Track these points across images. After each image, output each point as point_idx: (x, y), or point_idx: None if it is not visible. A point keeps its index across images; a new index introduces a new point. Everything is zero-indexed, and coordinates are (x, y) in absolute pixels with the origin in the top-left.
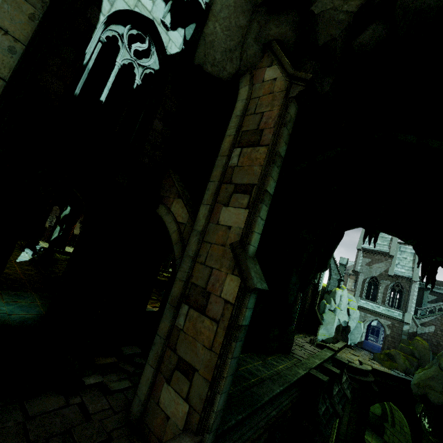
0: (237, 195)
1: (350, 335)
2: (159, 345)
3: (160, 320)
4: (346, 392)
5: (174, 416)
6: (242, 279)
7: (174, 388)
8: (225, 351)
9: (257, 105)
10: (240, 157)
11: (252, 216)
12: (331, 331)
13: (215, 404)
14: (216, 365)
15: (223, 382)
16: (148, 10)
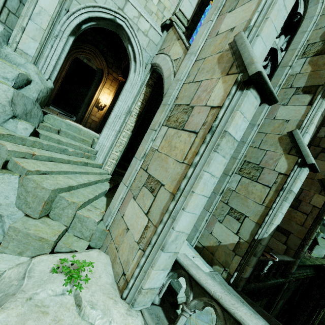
0: (323, 154)
1: None
2: None
3: None
4: None
5: (276, 249)
6: None
7: (275, 238)
8: (312, 228)
9: None
10: None
11: None
12: (321, 253)
13: (304, 248)
14: (307, 232)
15: (310, 240)
16: (276, 44)
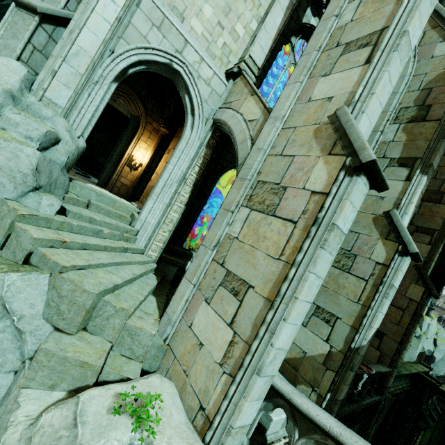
0: (418, 234)
1: (433, 365)
2: None
3: None
4: (437, 408)
5: (367, 356)
6: (426, 288)
7: None
8: (410, 327)
9: (437, 172)
10: (421, 208)
11: (433, 250)
12: (413, 355)
13: (401, 354)
14: (404, 333)
15: (408, 344)
16: None
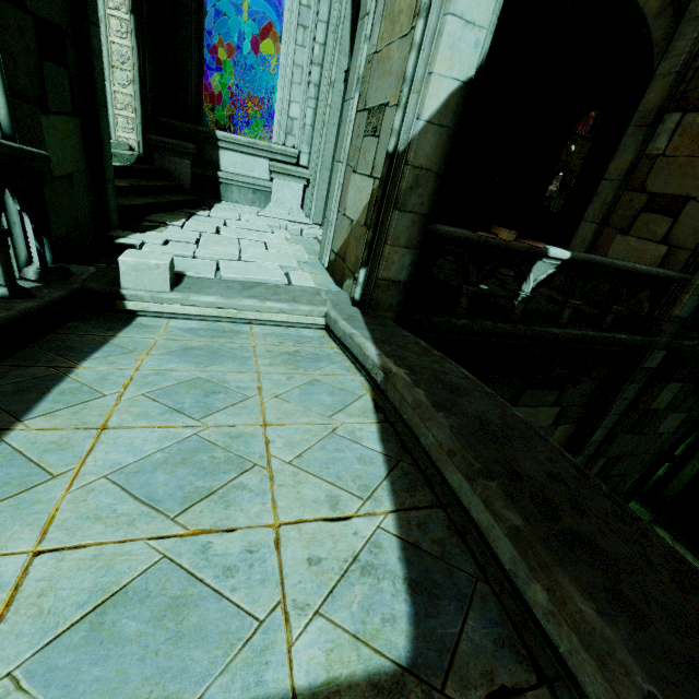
0: None
1: None
2: (608, 192)
3: (611, 159)
4: None
5: None
6: None
7: (637, 236)
8: None
9: None
10: None
11: None
12: None
13: None
14: None
15: None
16: None
